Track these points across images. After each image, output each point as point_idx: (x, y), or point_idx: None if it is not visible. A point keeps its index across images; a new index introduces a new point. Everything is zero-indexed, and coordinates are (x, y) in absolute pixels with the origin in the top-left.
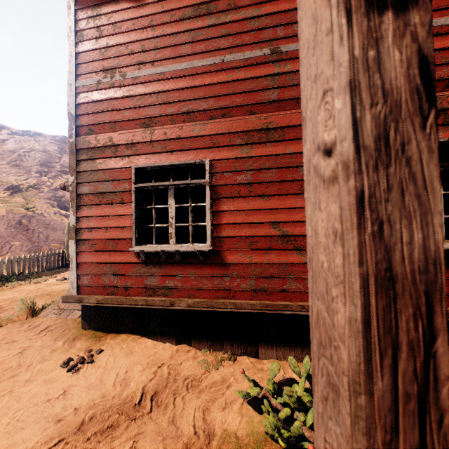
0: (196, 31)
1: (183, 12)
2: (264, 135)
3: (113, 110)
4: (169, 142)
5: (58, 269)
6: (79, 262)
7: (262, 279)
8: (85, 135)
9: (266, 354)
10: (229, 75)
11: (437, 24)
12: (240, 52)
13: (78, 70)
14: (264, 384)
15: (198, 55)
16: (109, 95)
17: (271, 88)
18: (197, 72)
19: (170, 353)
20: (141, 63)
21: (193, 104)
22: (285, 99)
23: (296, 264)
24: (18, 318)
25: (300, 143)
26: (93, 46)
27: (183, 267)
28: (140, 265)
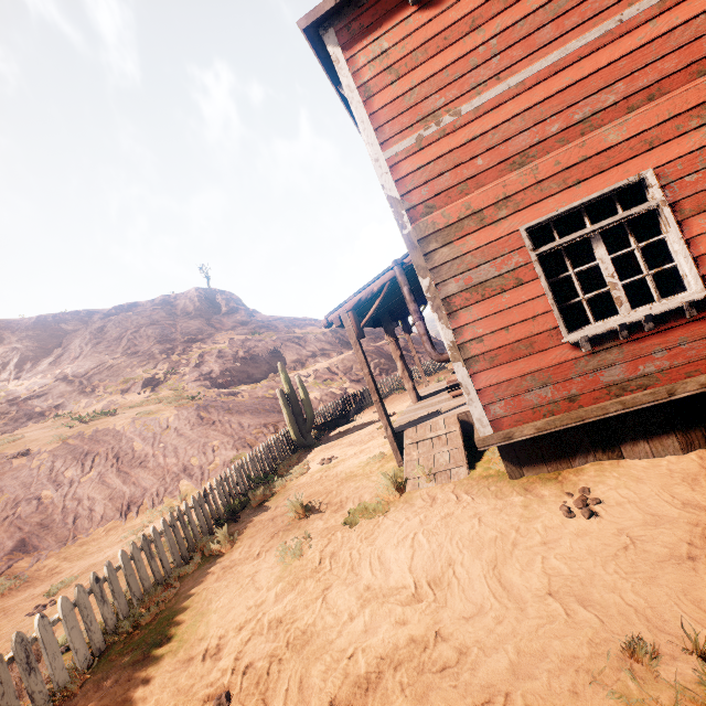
0: (554, 3)
1: None
2: None
3: (455, 166)
4: (567, 172)
5: (291, 457)
6: (479, 389)
7: None
8: (423, 216)
9: None
10: (639, 37)
11: None
12: None
13: (379, 137)
14: None
15: (571, 32)
16: (442, 149)
17: None
18: (580, 57)
19: (695, 463)
20: (477, 85)
21: (590, 104)
22: None
23: None
24: (385, 500)
25: None
26: (391, 96)
27: (661, 338)
28: (583, 359)
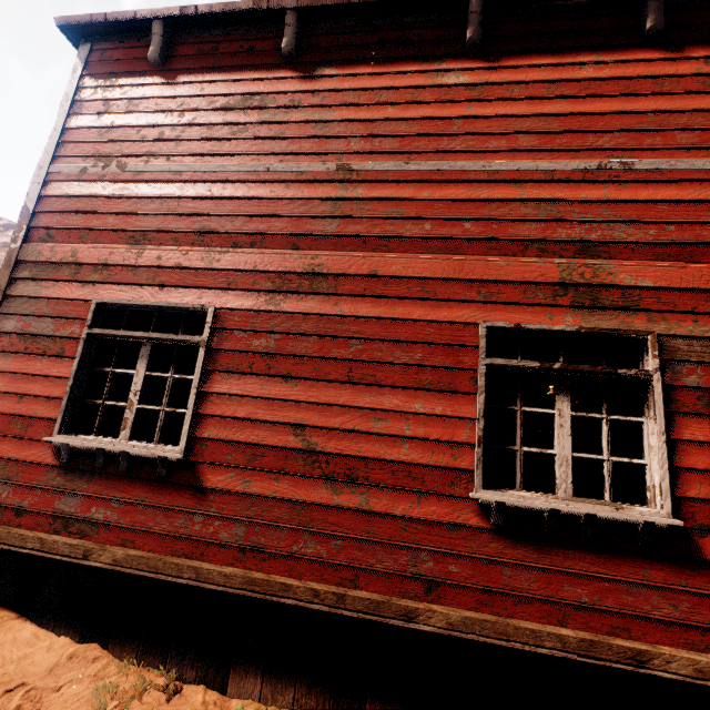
0: (240, 126)
1: (228, 100)
2: (308, 281)
3: (92, 212)
4: (162, 270)
5: None
6: None
7: (260, 527)
8: (39, 241)
9: (241, 687)
10: (273, 190)
11: (567, 168)
12: (294, 162)
13: (59, 150)
14: None
15: (236, 156)
16: (93, 191)
17: (330, 217)
18: (228, 179)
19: (55, 660)
20: (152, 155)
21: (213, 222)
22: (346, 234)
23: (322, 507)
24: None
25: (359, 302)
26: (92, 123)
27: (129, 485)
28: (57, 470)
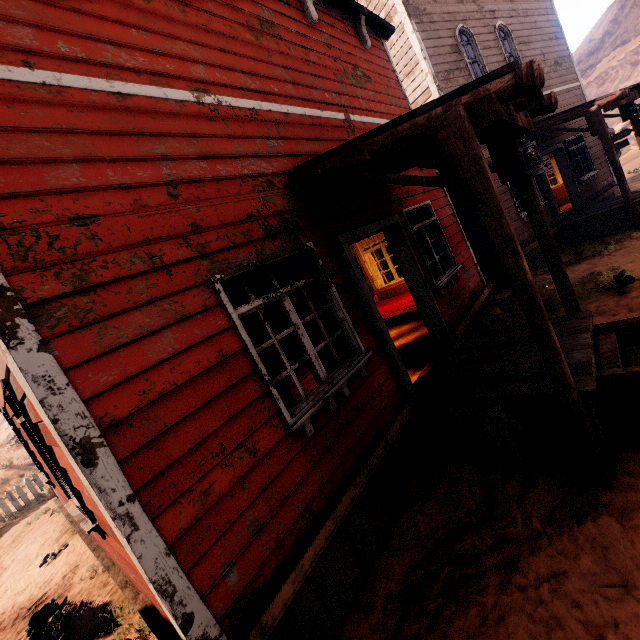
0: None
1: None
2: None
3: None
4: None
5: None
6: None
7: None
8: None
9: None
10: None
11: None
12: None
13: None
14: (85, 605)
15: None
16: None
17: None
18: None
19: (89, 553)
20: None
21: None
22: None
23: None
24: None
25: None
26: None
27: (58, 491)
28: None
